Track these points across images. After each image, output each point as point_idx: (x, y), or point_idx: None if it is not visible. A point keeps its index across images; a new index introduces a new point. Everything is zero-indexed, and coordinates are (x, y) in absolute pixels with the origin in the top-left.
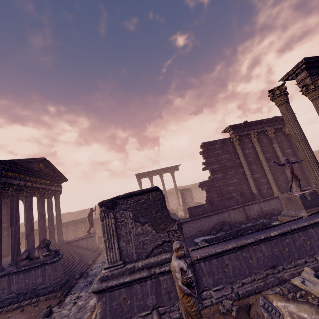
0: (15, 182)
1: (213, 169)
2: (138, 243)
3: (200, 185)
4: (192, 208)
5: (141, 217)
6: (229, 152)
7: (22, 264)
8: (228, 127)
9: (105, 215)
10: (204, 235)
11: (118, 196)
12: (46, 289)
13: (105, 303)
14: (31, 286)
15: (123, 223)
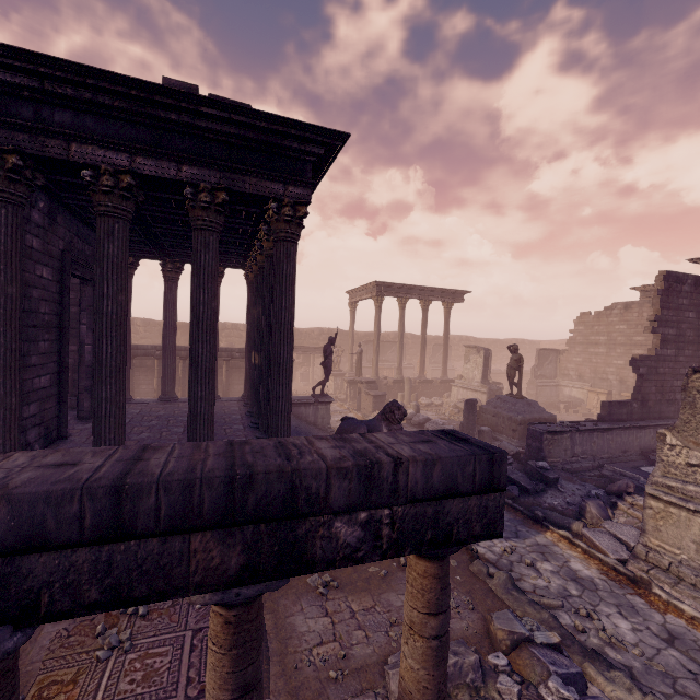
0: None
1: (665, 336)
2: None
3: (638, 362)
4: (614, 404)
5: None
6: (697, 309)
7: None
8: None
9: None
10: (643, 462)
11: None
12: None
13: None
14: None
15: None
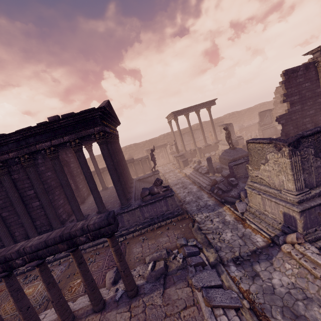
0: (106, 129)
1: (292, 101)
2: (318, 174)
3: (278, 119)
4: None
5: (319, 153)
6: (310, 80)
7: (147, 199)
8: (317, 48)
9: (293, 153)
10: None
11: (304, 135)
12: (172, 214)
13: (306, 217)
14: (159, 213)
15: (306, 159)
